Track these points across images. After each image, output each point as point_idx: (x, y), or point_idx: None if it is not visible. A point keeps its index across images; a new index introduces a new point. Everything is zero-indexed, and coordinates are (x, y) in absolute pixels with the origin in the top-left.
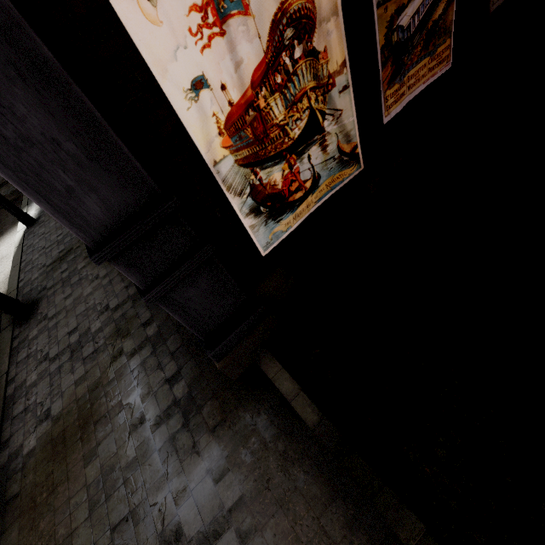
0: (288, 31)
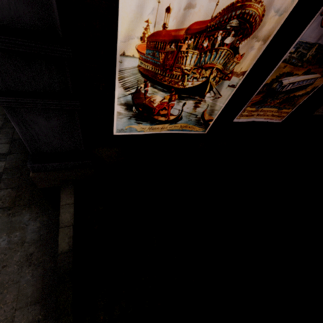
0: (235, 20)
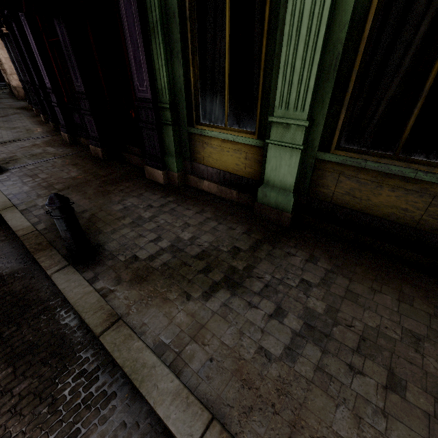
0: None
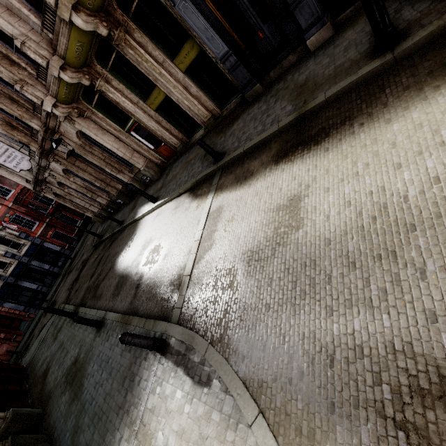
0: None
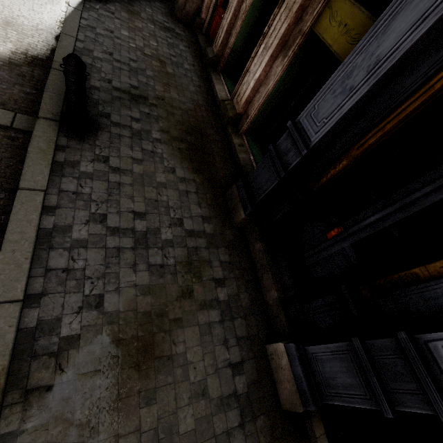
0: None
